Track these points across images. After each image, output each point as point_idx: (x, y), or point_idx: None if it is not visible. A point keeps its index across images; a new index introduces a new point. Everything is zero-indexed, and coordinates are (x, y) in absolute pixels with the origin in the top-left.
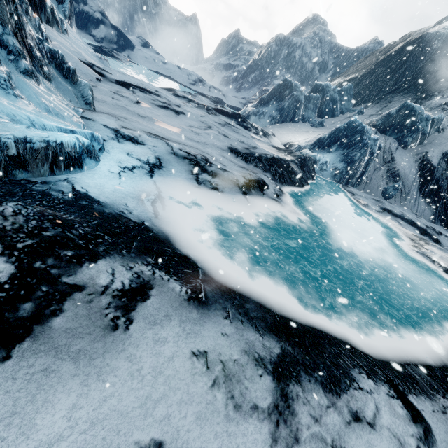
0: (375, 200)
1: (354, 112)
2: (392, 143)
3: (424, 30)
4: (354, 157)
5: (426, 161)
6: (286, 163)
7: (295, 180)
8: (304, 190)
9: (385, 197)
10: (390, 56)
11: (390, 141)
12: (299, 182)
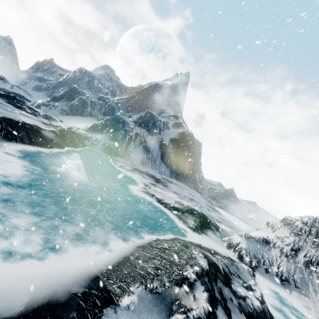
0: (131, 164)
1: (127, 116)
2: (144, 132)
3: (157, 82)
4: (118, 137)
5: (163, 143)
6: (33, 128)
7: (38, 141)
8: (49, 150)
9: (142, 163)
10: (143, 90)
11: (144, 131)
12: (45, 143)
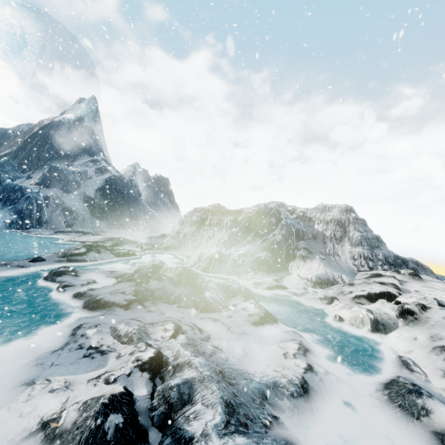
0: (52, 229)
1: (24, 178)
2: (57, 192)
3: (52, 119)
4: (22, 208)
5: (87, 197)
6: None
7: None
8: None
9: (68, 226)
10: (33, 135)
11: (56, 191)
12: None
